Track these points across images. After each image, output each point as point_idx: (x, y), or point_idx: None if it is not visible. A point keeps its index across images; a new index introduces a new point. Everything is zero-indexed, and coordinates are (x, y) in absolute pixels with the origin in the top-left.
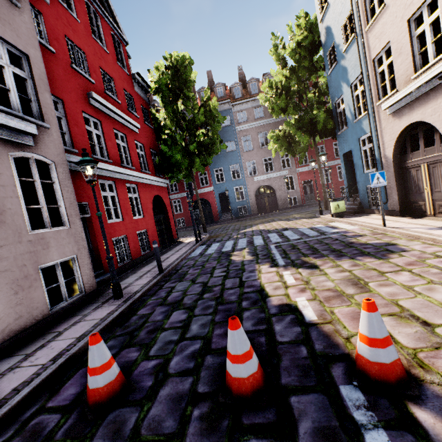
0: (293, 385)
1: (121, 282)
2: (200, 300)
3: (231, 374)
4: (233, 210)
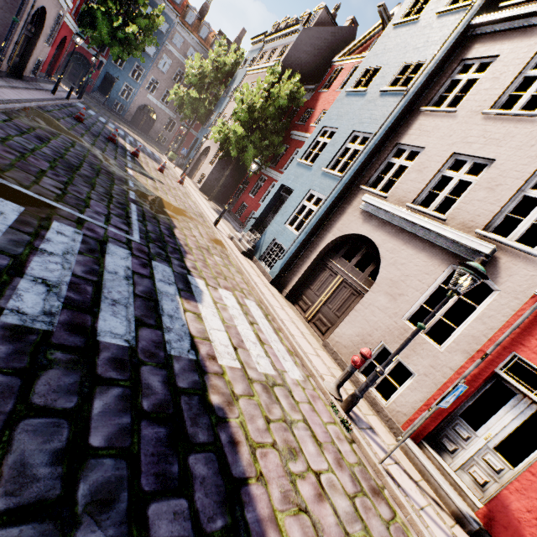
0: (120, 147)
1: (40, 83)
2: (95, 125)
3: (111, 137)
4: (109, 99)
